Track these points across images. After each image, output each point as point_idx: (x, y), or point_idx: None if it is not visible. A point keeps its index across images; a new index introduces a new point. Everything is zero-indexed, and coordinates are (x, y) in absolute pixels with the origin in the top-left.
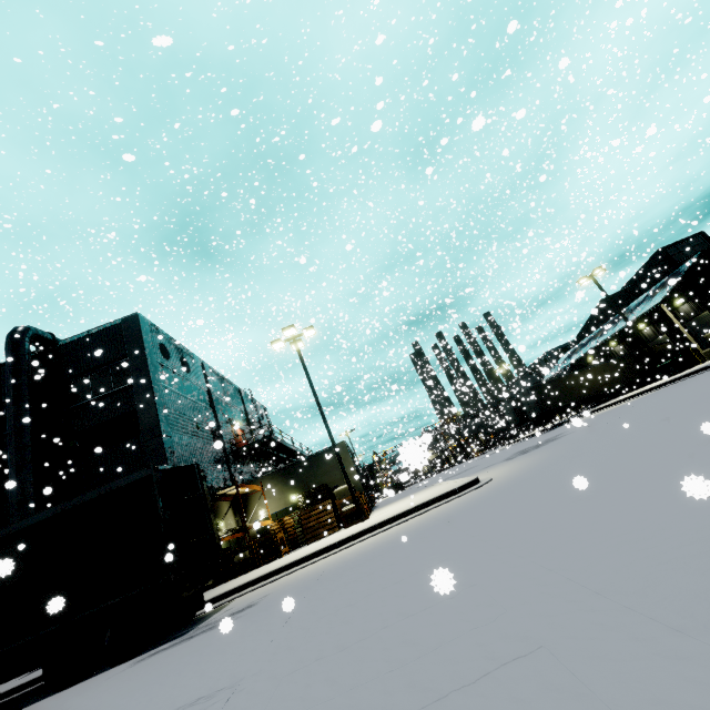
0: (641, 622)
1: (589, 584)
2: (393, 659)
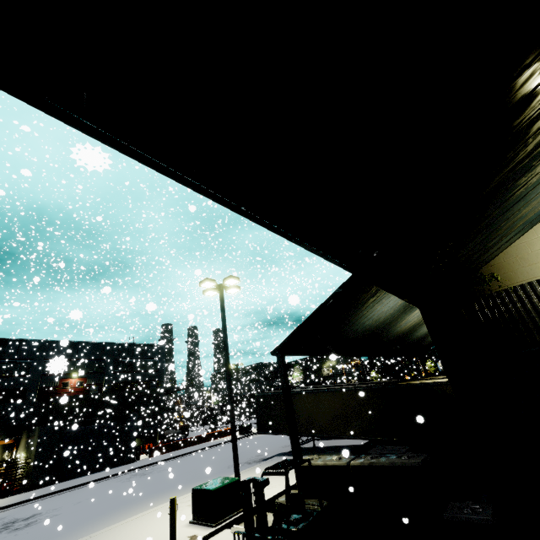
0: None
1: None
2: None
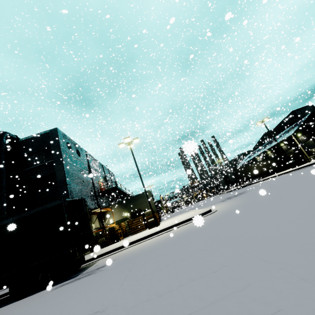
0: None
1: (295, 272)
2: (190, 306)
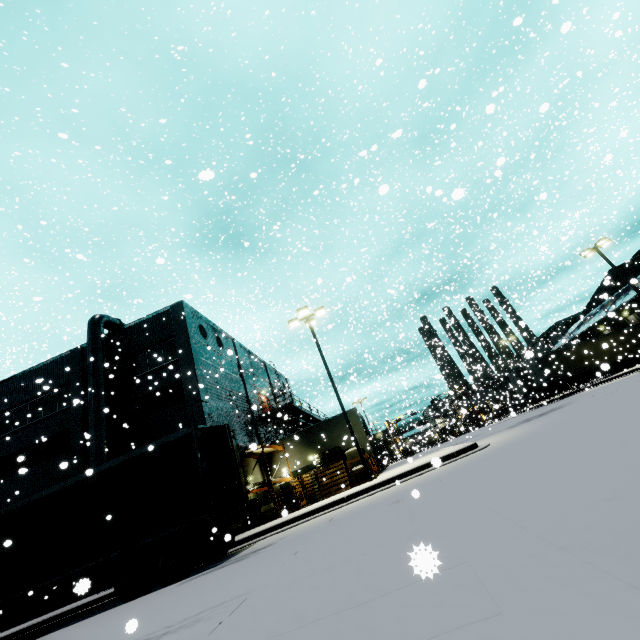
0: (541, 545)
1: (520, 521)
2: (362, 574)
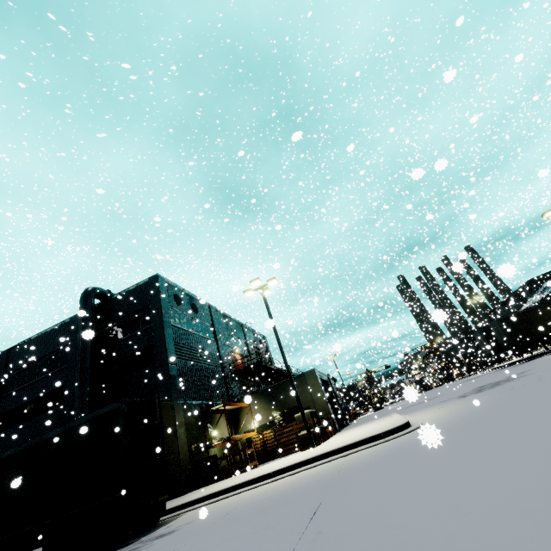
0: None
1: None
2: None
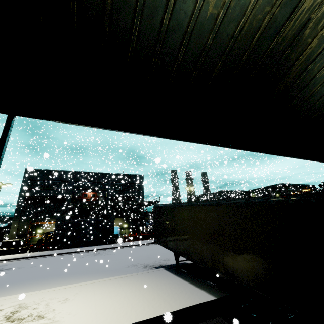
0: None
1: None
2: None
